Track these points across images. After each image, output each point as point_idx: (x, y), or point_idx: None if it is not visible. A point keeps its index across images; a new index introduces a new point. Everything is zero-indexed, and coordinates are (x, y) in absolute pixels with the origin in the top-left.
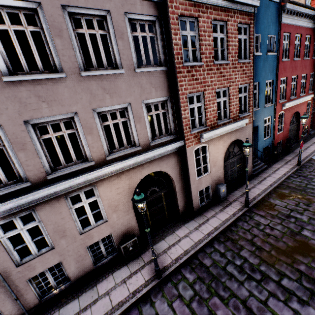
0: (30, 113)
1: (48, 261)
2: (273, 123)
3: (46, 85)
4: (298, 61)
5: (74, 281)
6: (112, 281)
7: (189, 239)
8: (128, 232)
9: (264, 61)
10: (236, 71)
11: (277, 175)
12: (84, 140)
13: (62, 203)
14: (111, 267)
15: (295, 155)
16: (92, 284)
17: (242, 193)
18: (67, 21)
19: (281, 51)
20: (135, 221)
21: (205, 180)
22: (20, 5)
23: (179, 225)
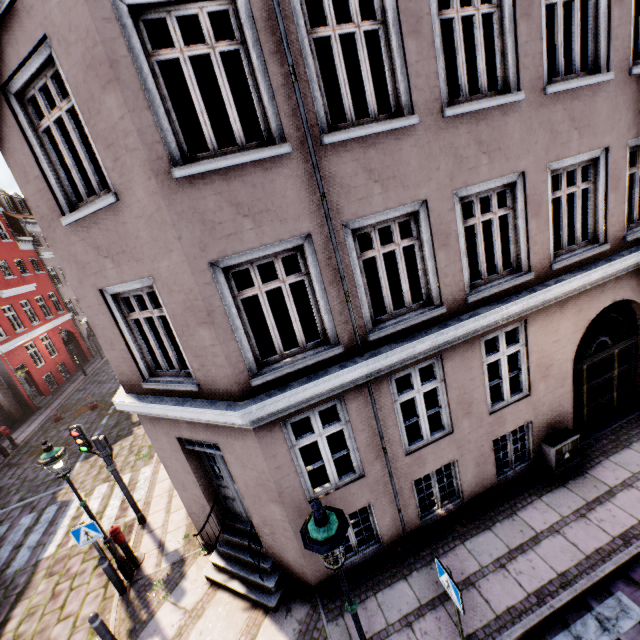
0: (463, 176)
1: (441, 454)
2: None
3: (491, 121)
4: None
5: (467, 500)
6: (550, 510)
7: None
8: (555, 423)
9: None
10: None
11: None
12: (522, 229)
13: (475, 350)
14: (528, 485)
15: None
16: (505, 511)
17: None
18: None
19: None
20: (570, 403)
21: None
22: None
23: None
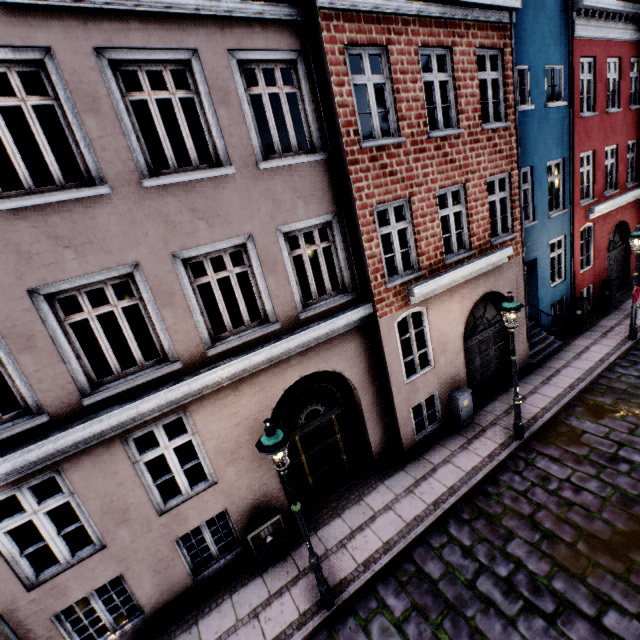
0: (40, 273)
1: (94, 574)
2: (570, 251)
3: (70, 214)
4: (616, 115)
5: (152, 614)
6: (231, 613)
7: (393, 515)
8: (263, 504)
9: (540, 122)
10: (478, 148)
11: (586, 364)
12: (157, 319)
13: (117, 452)
14: (230, 579)
15: (624, 316)
16: (190, 620)
17: (509, 406)
18: (109, 79)
19: (578, 97)
20: (277, 480)
21: (425, 384)
22: (8, 57)
23: (374, 482)
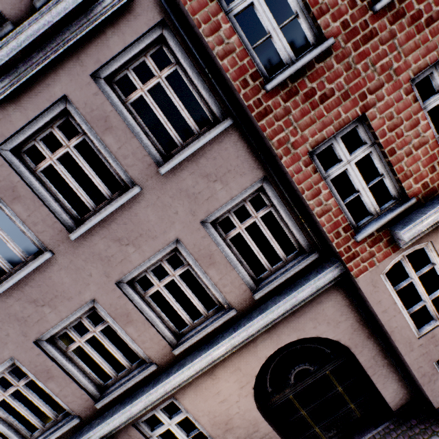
0: (35, 328)
1: None
2: None
3: (35, 281)
4: None
5: None
6: None
7: None
8: None
9: None
10: None
11: None
12: (126, 334)
13: (133, 433)
14: None
15: None
16: None
17: None
18: (17, 165)
19: None
20: None
21: None
22: None
23: None
